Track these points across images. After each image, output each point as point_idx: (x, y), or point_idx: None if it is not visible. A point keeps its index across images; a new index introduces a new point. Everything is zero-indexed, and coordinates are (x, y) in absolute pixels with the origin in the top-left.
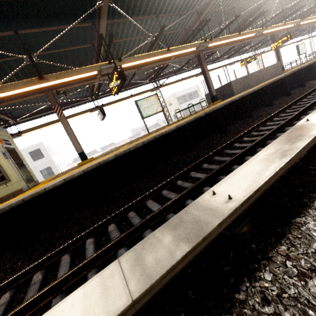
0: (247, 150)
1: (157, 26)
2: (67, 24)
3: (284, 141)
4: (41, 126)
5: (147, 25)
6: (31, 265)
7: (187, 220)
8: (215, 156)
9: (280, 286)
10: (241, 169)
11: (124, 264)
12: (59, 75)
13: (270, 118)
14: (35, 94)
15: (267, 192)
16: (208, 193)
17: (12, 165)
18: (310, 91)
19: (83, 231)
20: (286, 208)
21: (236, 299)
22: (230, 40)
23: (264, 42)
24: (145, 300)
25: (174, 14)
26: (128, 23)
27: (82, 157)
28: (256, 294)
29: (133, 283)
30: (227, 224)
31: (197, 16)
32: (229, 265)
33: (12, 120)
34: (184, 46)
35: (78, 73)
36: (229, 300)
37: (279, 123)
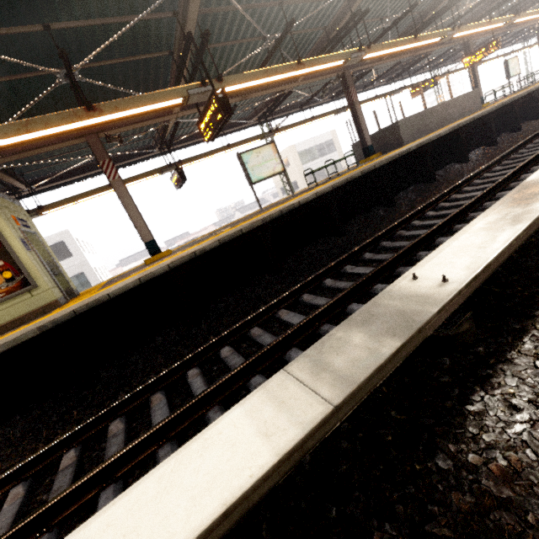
0: (437, 228)
1: (278, 22)
2: (131, 14)
3: (511, 204)
4: (76, 197)
5: (262, 20)
6: (103, 411)
7: (382, 313)
8: (383, 241)
9: (532, 390)
10: (450, 244)
11: (298, 373)
12: (120, 104)
13: (468, 181)
14: (70, 139)
15: (486, 281)
16: (404, 279)
17: (37, 261)
18: (531, 136)
19: (174, 361)
20: (522, 298)
21: (468, 412)
22: (400, 49)
23: (449, 54)
24: (349, 408)
25: (308, 0)
26: (231, 14)
27: (152, 249)
28: (498, 403)
29: (324, 390)
30: (448, 314)
31: (346, 5)
32: (447, 375)
33: (25, 186)
34: (325, 57)
35: (152, 101)
36: (458, 415)
37: (484, 187)
